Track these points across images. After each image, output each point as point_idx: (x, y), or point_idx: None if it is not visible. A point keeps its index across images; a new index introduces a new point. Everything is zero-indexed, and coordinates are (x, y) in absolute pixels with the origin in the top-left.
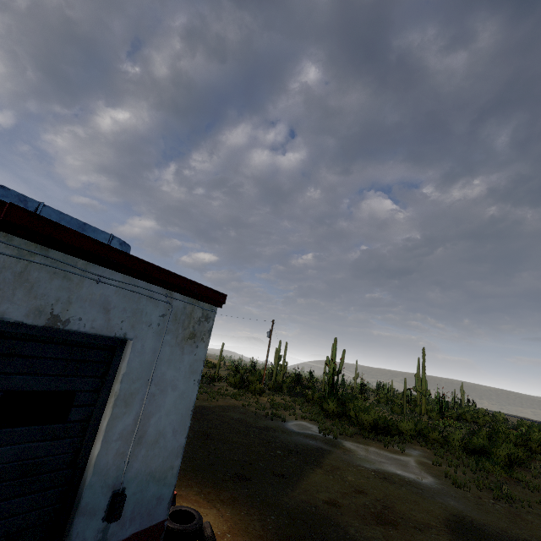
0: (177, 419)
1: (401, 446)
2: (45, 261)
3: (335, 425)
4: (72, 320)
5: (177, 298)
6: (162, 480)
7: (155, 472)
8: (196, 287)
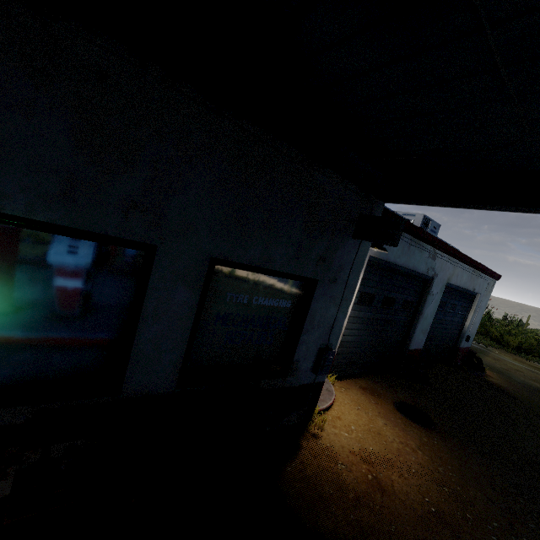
0: (479, 319)
1: None
2: (476, 274)
3: (481, 339)
4: (475, 289)
5: (490, 279)
6: (472, 336)
7: (472, 333)
8: (496, 275)
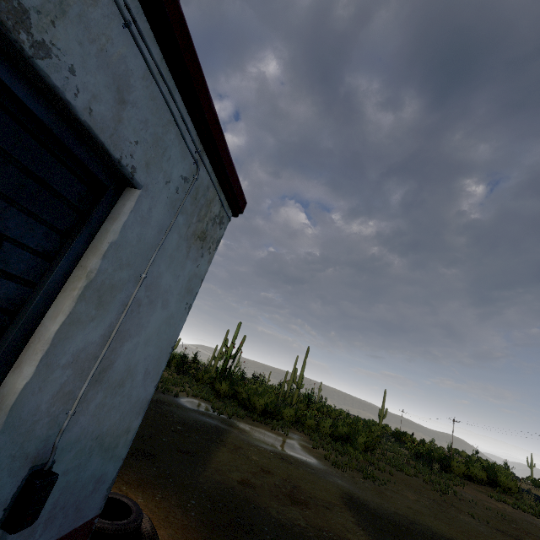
0: (154, 355)
1: (286, 430)
2: None
3: (227, 406)
4: (54, 56)
5: (206, 165)
6: (111, 450)
7: (106, 435)
8: (229, 166)
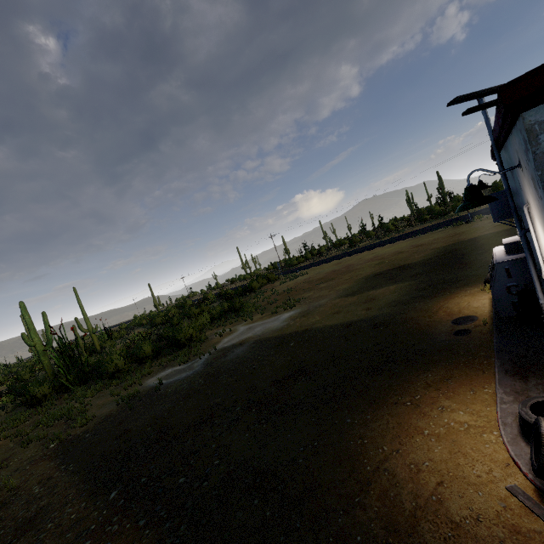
0: None
1: (223, 330)
2: None
3: (170, 360)
4: None
5: None
6: None
7: None
8: None
